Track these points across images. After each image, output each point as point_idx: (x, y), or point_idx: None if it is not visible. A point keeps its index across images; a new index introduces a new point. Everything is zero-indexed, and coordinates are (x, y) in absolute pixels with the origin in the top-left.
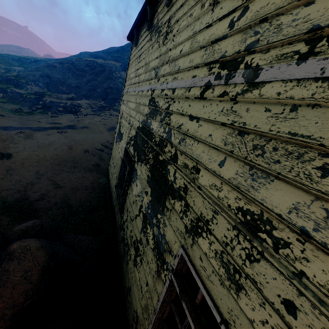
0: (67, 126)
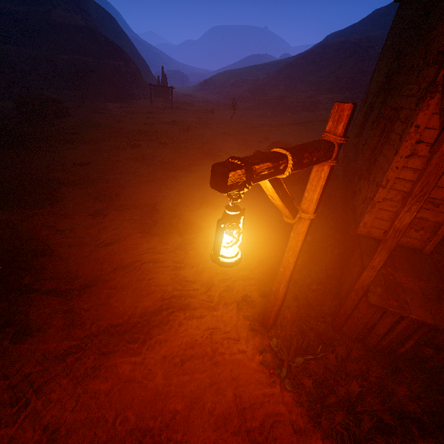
0: (306, 121)
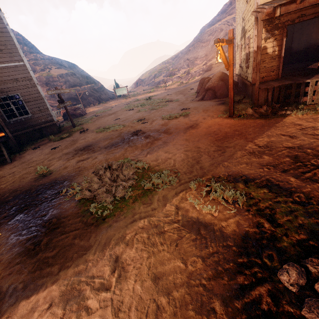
0: (209, 75)
